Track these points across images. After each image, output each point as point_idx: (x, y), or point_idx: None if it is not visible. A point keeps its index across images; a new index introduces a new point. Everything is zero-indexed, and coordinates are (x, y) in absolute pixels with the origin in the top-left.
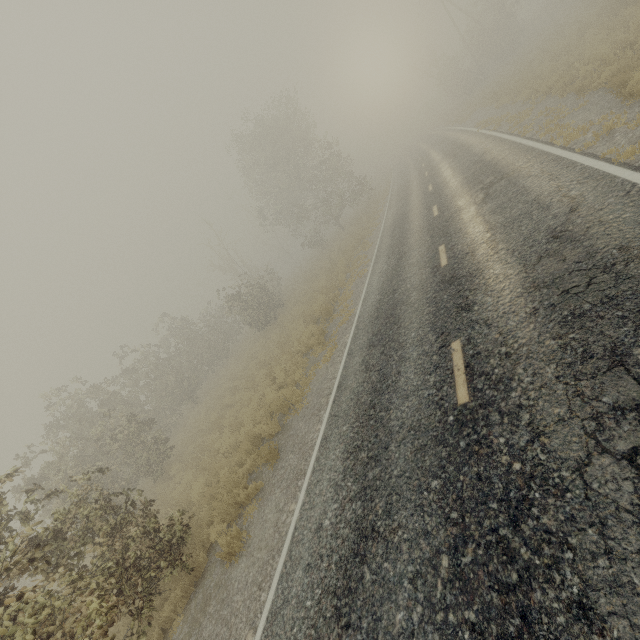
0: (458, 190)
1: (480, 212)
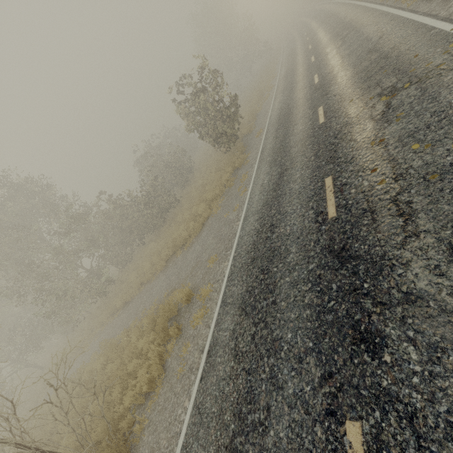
0: (317, 28)
1: (324, 30)
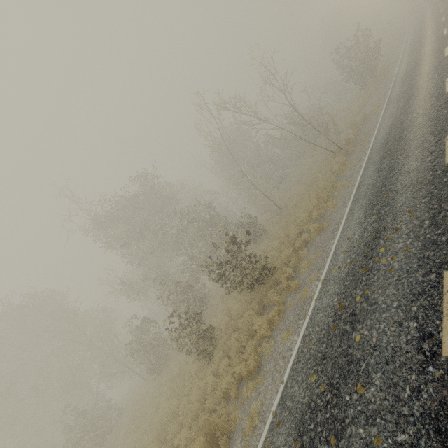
0: None
1: None
